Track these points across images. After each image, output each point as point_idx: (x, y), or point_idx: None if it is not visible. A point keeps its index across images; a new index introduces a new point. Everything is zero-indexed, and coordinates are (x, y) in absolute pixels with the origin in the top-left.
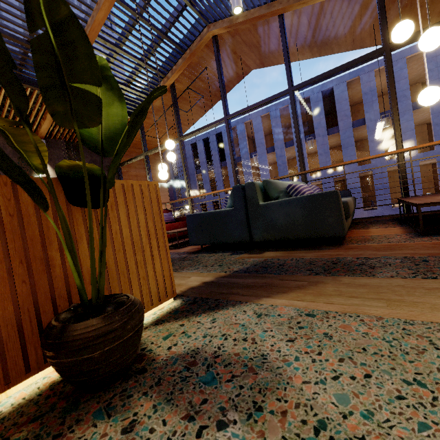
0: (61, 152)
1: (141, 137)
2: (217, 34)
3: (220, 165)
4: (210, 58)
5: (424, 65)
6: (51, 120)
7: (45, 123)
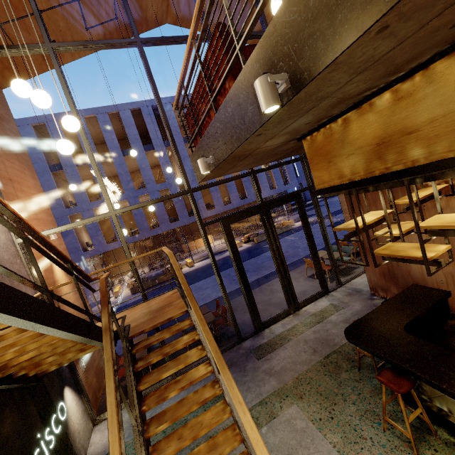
0: None
1: (38, 14)
2: None
3: None
4: None
5: None
6: None
7: None
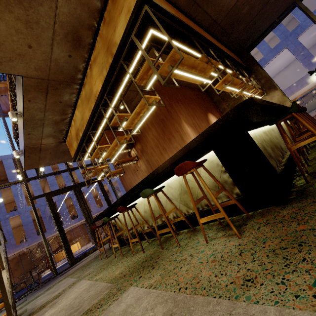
0: None
1: None
2: None
3: None
4: None
5: None
6: None
7: None
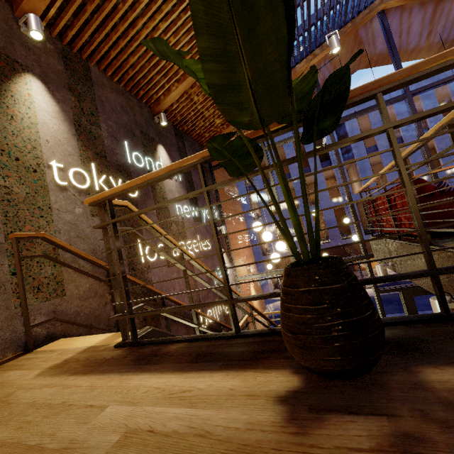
0: (172, 138)
1: None
2: (388, 7)
3: None
4: (347, 44)
5: (420, 102)
6: (187, 84)
7: (179, 87)
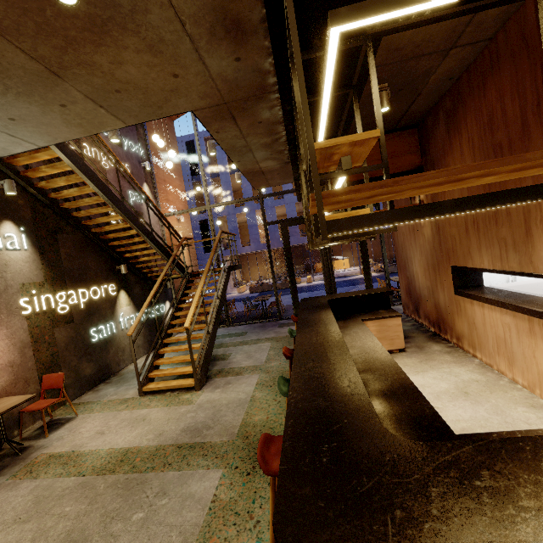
0: None
1: None
2: None
3: (191, 179)
4: None
5: None
6: None
7: None
